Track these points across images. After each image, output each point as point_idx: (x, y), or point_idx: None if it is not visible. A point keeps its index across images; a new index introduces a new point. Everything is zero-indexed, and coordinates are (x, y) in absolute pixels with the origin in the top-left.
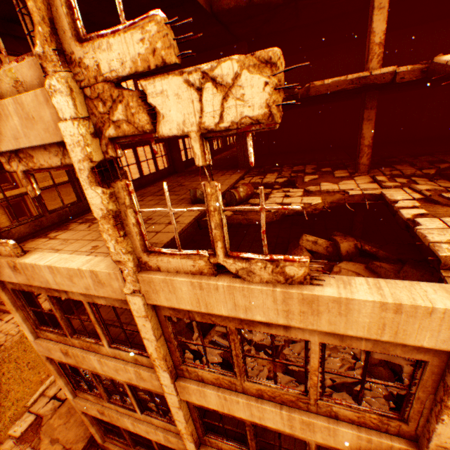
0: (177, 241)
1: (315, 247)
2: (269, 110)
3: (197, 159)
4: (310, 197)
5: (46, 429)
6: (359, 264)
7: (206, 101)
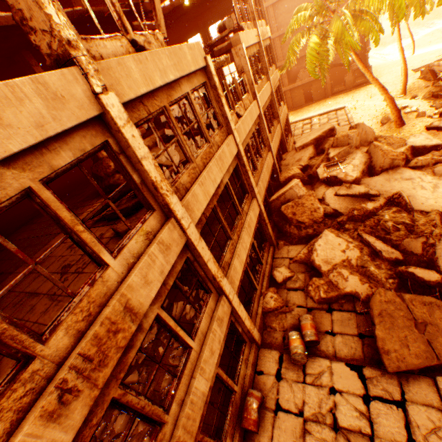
0: (97, 24)
1: None
2: None
3: None
4: None
5: None
6: None
7: None
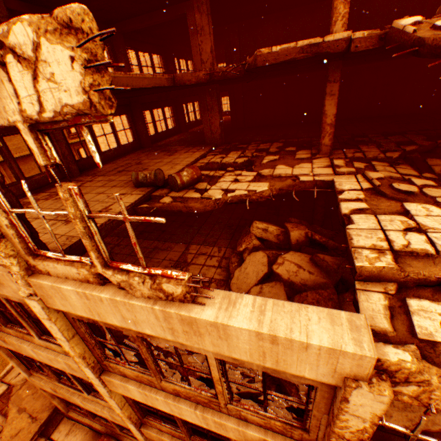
0: (58, 246)
1: (266, 235)
2: (89, 97)
3: (37, 157)
4: (258, 182)
5: (14, 399)
6: (306, 254)
7: (16, 81)
